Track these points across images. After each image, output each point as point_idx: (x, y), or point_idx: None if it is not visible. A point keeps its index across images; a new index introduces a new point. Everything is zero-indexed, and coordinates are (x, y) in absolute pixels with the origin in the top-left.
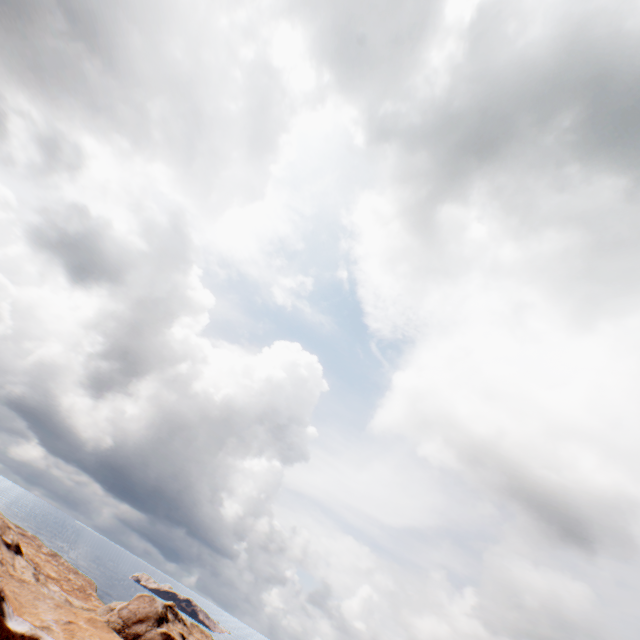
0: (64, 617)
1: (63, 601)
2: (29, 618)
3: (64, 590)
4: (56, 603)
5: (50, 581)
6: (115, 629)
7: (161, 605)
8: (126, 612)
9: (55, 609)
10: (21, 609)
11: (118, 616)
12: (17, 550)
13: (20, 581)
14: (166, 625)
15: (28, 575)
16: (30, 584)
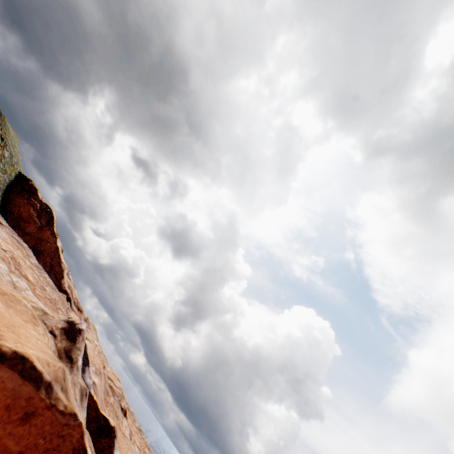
0: None
1: None
2: None
3: None
4: None
5: None
6: None
7: None
8: None
9: None
10: (121, 449)
11: None
12: (125, 413)
13: (123, 434)
14: None
15: (127, 432)
16: (127, 438)
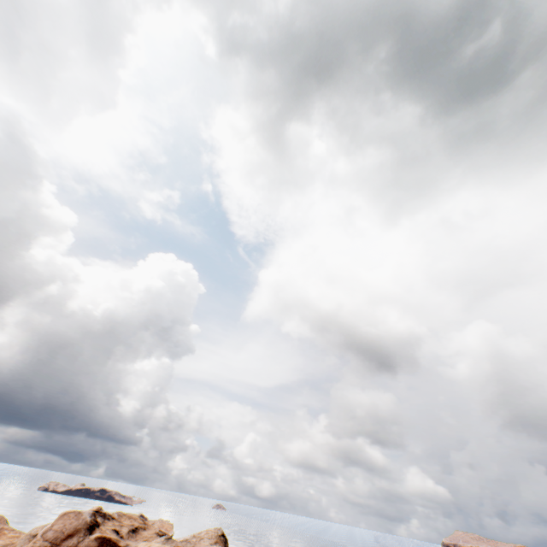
0: None
1: None
2: None
3: None
4: None
5: None
6: None
7: (89, 515)
8: (51, 534)
9: None
10: None
11: (43, 540)
12: None
13: None
14: (98, 530)
15: None
16: None
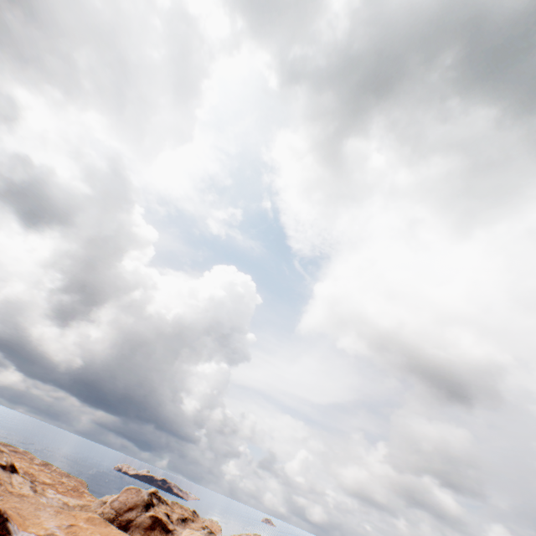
0: (65, 522)
1: (61, 505)
2: (34, 530)
3: (60, 492)
4: (56, 510)
5: (46, 487)
6: (109, 518)
7: (146, 494)
8: (117, 504)
9: (56, 516)
10: (25, 524)
11: (110, 508)
12: (12, 469)
13: (19, 496)
14: (153, 509)
15: (26, 489)
16: (29, 497)
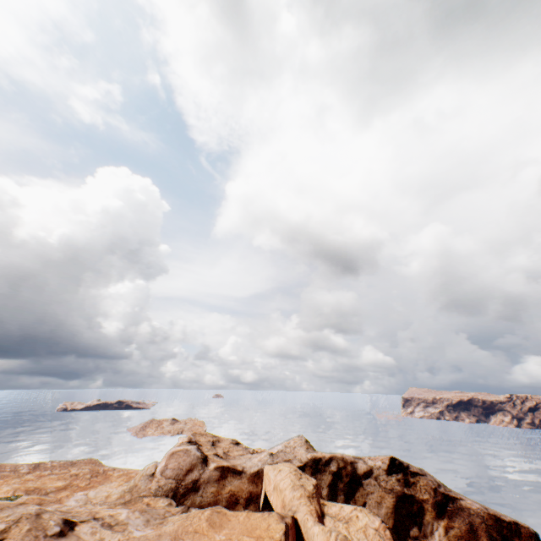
0: None
1: (143, 518)
2: None
3: (85, 488)
4: (170, 538)
5: (70, 494)
6: (172, 489)
7: (196, 450)
8: (170, 472)
9: None
10: None
11: (165, 479)
12: (69, 527)
13: None
14: (209, 460)
15: (109, 537)
16: None
